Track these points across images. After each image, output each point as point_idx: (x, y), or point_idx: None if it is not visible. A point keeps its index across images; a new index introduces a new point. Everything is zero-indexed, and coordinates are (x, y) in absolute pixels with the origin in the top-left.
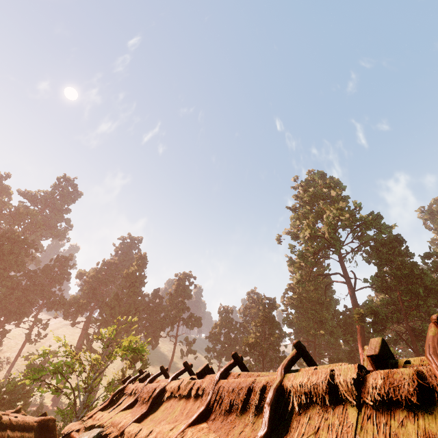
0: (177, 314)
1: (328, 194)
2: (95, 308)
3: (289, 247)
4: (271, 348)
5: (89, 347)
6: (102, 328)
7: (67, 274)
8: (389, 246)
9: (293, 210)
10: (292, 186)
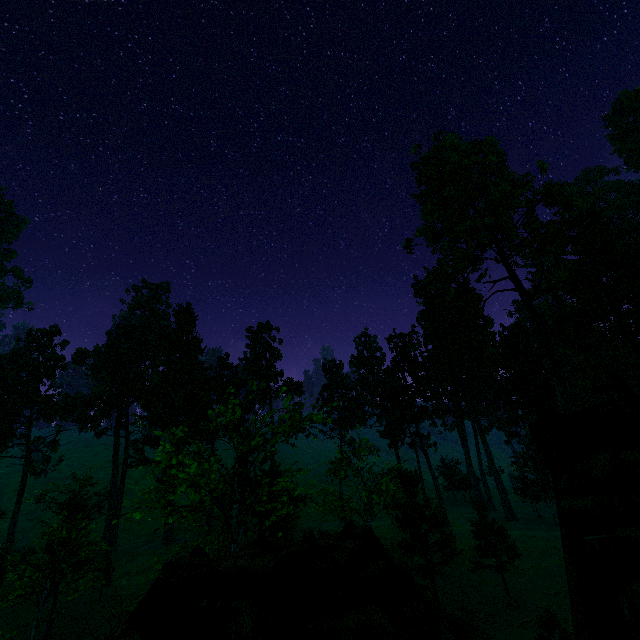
0: (267, 384)
1: (481, 164)
2: (131, 403)
3: (441, 249)
4: (421, 396)
5: (143, 458)
6: (155, 427)
7: (58, 359)
8: (581, 224)
9: (422, 200)
10: (413, 163)
